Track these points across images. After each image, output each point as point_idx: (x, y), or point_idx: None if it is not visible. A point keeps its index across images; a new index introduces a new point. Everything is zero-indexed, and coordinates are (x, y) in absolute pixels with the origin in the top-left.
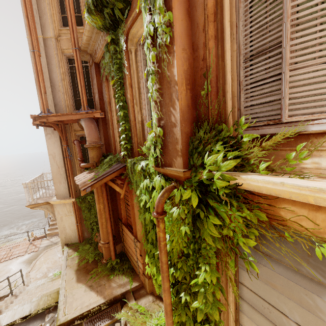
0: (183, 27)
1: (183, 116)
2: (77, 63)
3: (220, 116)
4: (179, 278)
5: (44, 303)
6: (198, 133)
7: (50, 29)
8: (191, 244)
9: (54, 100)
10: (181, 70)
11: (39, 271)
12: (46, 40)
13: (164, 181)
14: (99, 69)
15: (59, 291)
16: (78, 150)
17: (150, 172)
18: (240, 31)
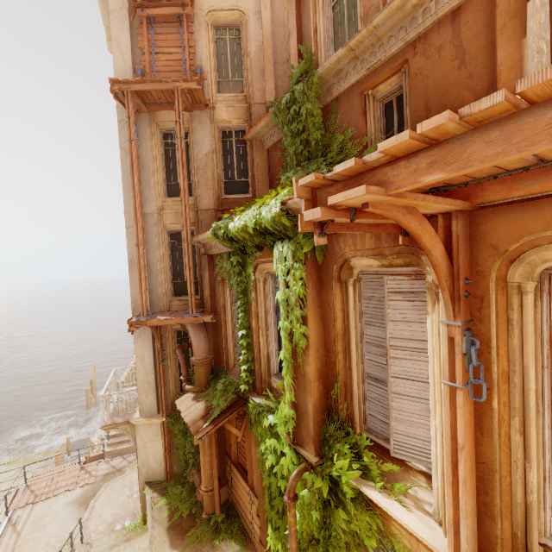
0: (317, 333)
1: (316, 408)
2: (188, 258)
3: (349, 415)
4: None
5: None
6: (329, 426)
7: (153, 203)
8: (322, 530)
9: (150, 286)
10: (315, 369)
11: (102, 520)
12: (147, 215)
13: (295, 457)
14: (213, 261)
15: None
16: (182, 366)
17: (278, 432)
18: (363, 354)
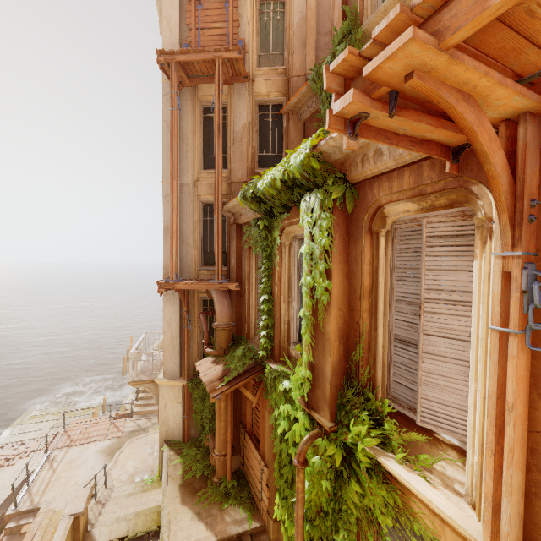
0: (341, 289)
1: (334, 370)
2: (217, 226)
3: (370, 381)
4: (315, 537)
5: (143, 525)
6: (347, 391)
7: (189, 174)
8: (331, 502)
9: (181, 253)
10: (336, 328)
11: (124, 471)
12: (183, 185)
13: (308, 422)
14: (241, 230)
15: (160, 511)
16: (204, 330)
17: (293, 397)
18: (392, 314)
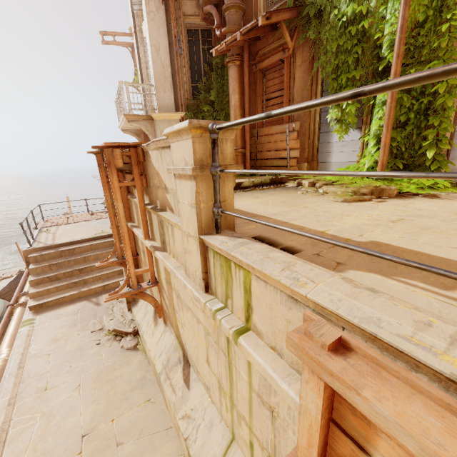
0: None
1: None
2: None
3: None
4: (411, 49)
5: None
6: None
7: None
8: (435, 0)
9: None
10: None
11: None
12: None
13: None
14: None
15: None
16: (215, 13)
17: None
18: None
